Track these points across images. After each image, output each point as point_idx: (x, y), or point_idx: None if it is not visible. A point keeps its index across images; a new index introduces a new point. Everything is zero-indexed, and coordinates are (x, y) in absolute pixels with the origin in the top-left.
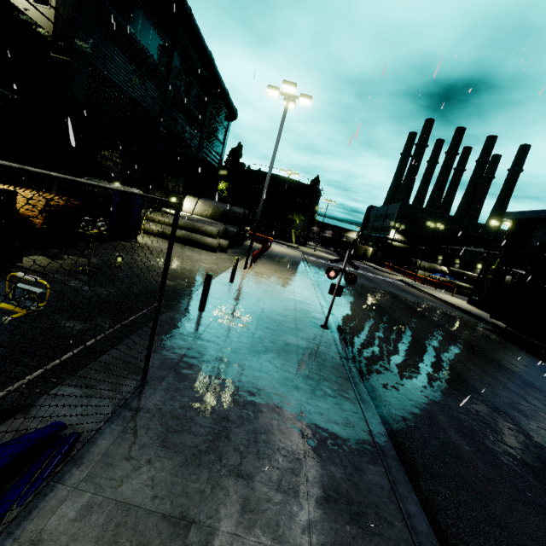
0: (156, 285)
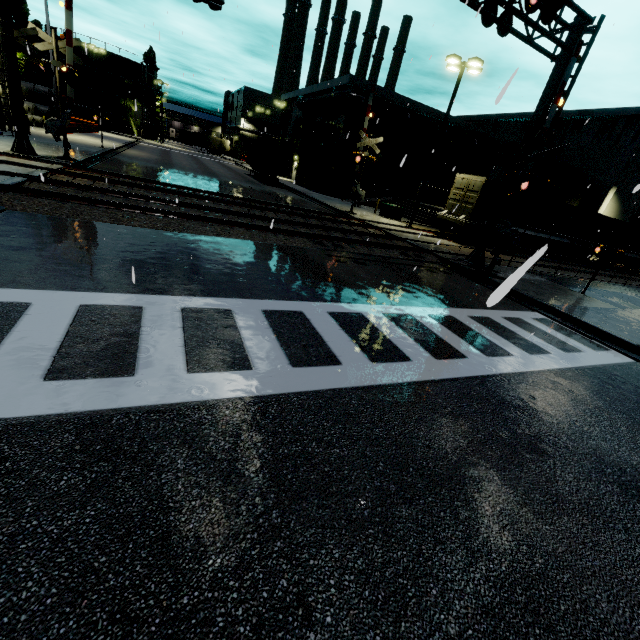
0: None
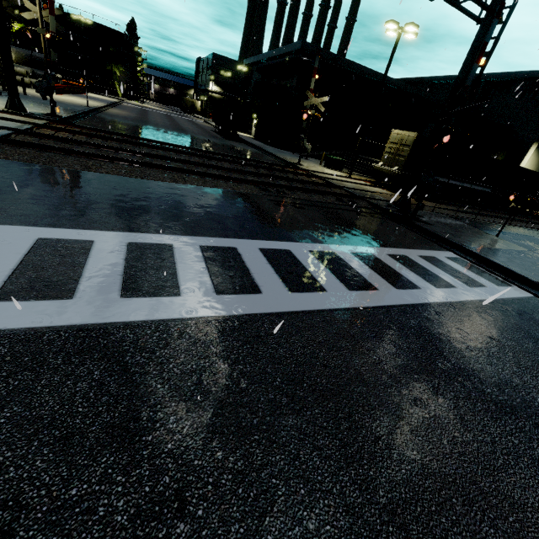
0: None
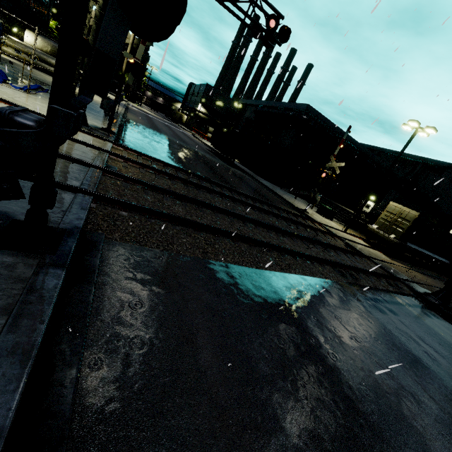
0: (37, 80)
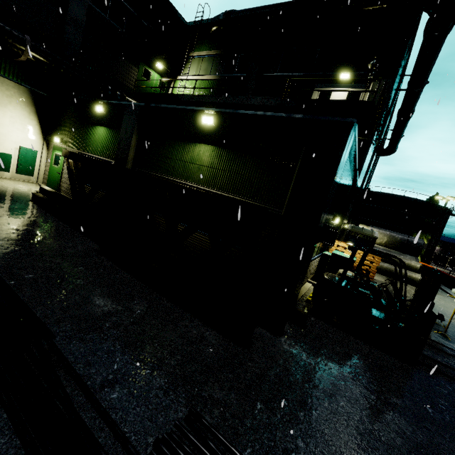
0: None
